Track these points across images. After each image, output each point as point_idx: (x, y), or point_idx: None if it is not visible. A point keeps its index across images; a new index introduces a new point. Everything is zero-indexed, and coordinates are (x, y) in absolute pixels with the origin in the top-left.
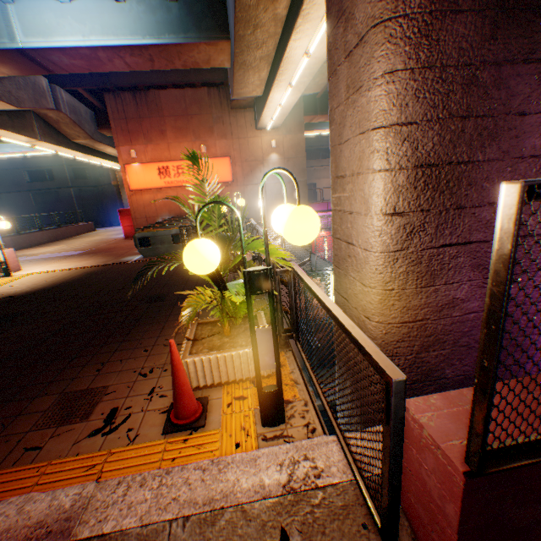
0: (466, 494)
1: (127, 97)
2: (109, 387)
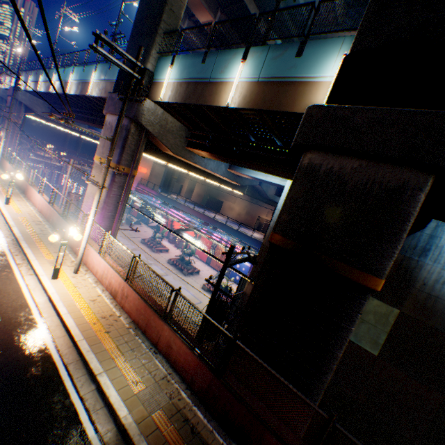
0: None
1: None
2: None
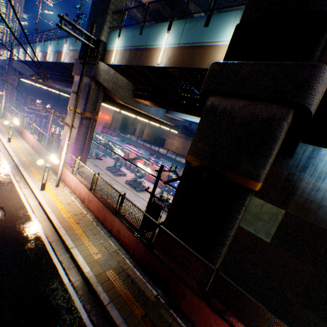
0: None
1: None
2: None
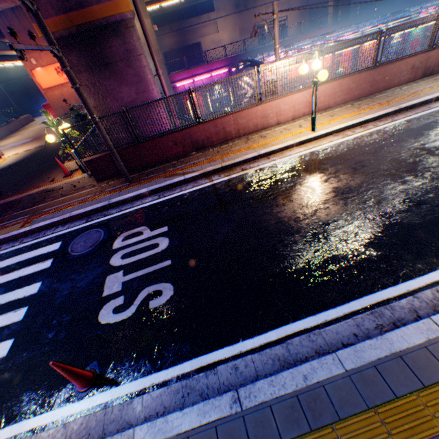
0: (87, 165)
1: (8, 13)
2: (53, 176)
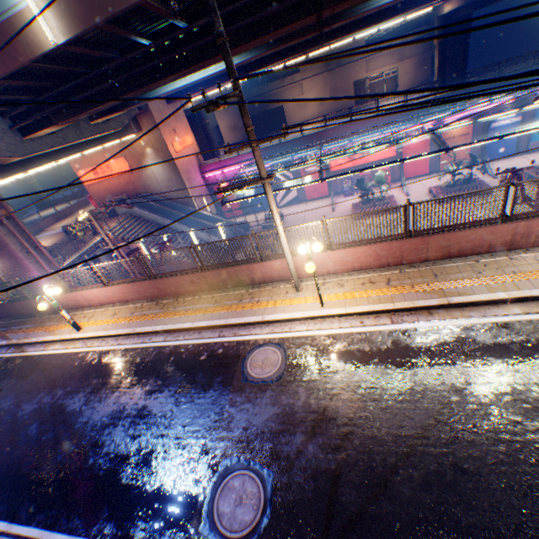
0: None
1: None
2: None
